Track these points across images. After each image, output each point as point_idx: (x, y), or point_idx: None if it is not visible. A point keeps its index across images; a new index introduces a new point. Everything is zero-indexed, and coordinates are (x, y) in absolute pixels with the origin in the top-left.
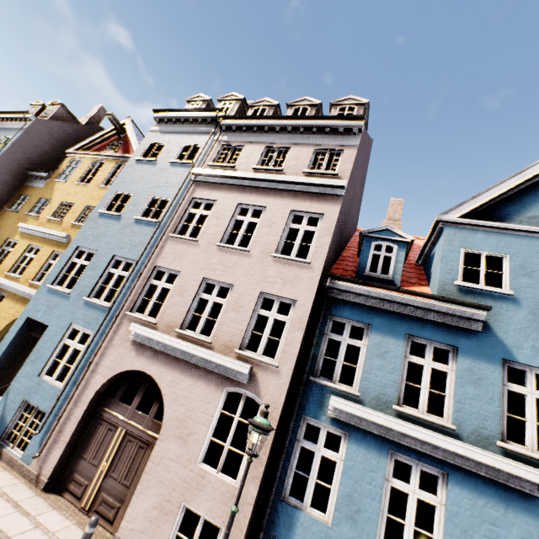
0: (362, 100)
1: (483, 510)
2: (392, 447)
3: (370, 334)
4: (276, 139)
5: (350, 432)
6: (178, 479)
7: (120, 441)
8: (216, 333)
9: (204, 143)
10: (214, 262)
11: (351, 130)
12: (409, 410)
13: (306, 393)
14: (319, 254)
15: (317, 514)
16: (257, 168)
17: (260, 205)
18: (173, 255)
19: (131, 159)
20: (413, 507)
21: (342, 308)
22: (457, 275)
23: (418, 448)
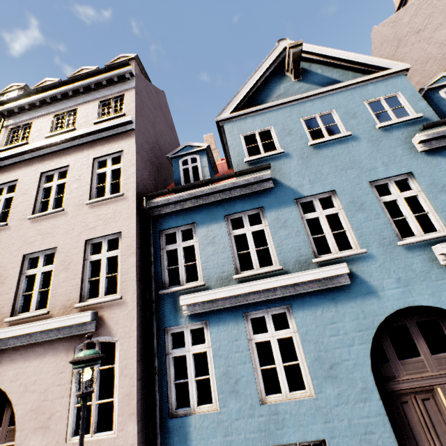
0: (131, 55)
1: (323, 317)
2: (244, 310)
3: (197, 230)
4: (61, 106)
5: (208, 318)
6: None
7: None
8: (51, 300)
9: None
10: (30, 235)
11: (124, 76)
12: (246, 273)
13: (161, 308)
14: (129, 184)
15: (205, 409)
16: (49, 135)
17: (63, 166)
18: None
19: None
20: (277, 348)
21: (168, 221)
22: (244, 155)
23: (262, 298)
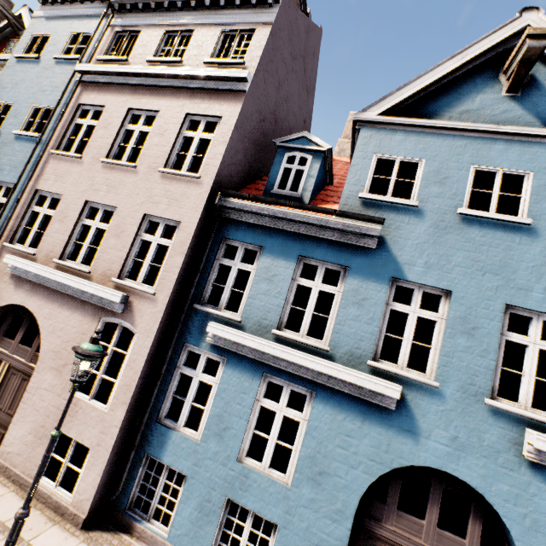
0: None
1: (342, 424)
2: (266, 370)
3: (261, 257)
4: (178, 19)
5: (228, 357)
6: (52, 407)
7: (3, 375)
8: (95, 261)
9: (95, 30)
10: (98, 182)
11: None
12: (287, 334)
13: (189, 321)
14: (211, 167)
15: (189, 433)
16: (151, 60)
17: (153, 110)
18: (54, 176)
19: (12, 57)
20: (279, 423)
21: (236, 230)
22: (364, 187)
23: (290, 370)
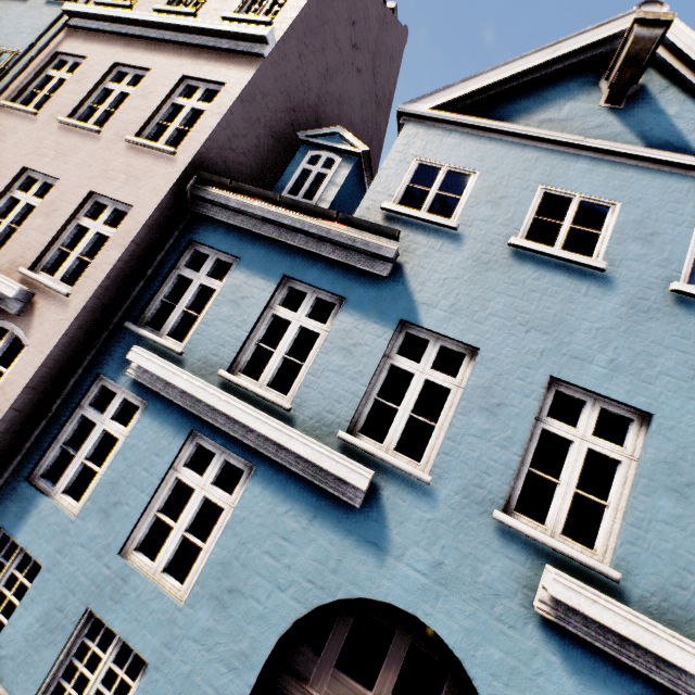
0: None
1: (281, 520)
2: (197, 426)
3: (233, 271)
4: None
5: (151, 401)
6: None
7: None
8: (8, 244)
9: None
10: (46, 145)
11: None
12: (238, 378)
13: (114, 345)
14: (193, 142)
15: (66, 504)
16: (159, 8)
17: (144, 67)
18: None
19: None
20: (194, 507)
21: (211, 232)
22: (392, 196)
23: (227, 429)
